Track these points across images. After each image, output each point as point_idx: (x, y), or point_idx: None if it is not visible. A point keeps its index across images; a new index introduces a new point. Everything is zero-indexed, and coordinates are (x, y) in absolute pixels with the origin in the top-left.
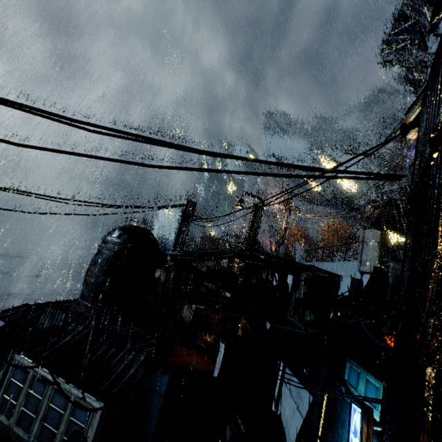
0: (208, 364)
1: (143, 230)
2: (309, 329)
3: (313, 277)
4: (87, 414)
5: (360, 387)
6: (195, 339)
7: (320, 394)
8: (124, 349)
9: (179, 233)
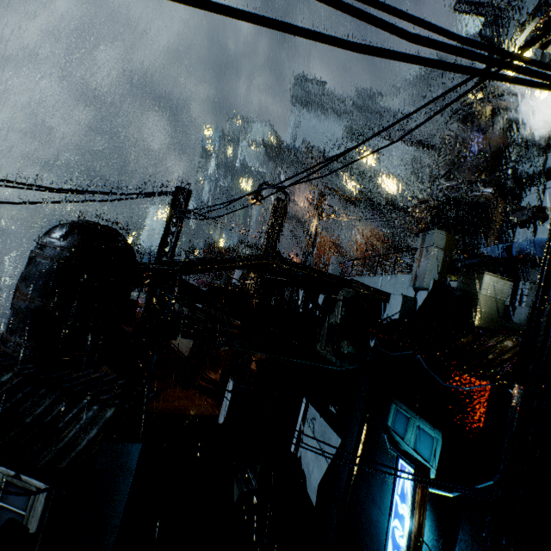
0: (212, 407)
1: (107, 229)
2: (345, 364)
3: (356, 296)
4: (25, 497)
5: (408, 436)
6: (195, 377)
7: (352, 439)
8: (80, 403)
9: (166, 236)
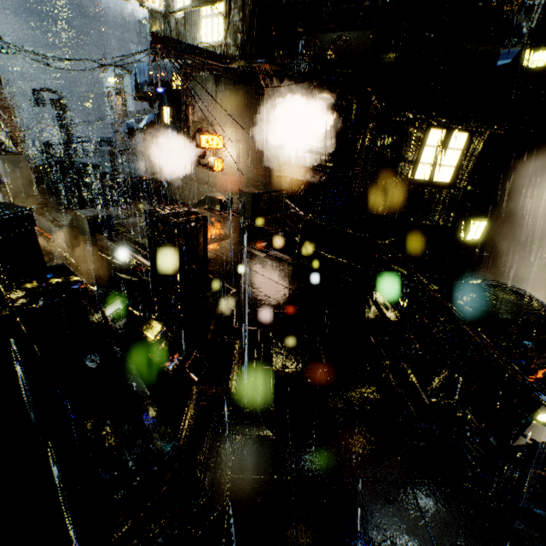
0: None
1: None
2: None
3: None
4: None
5: None
6: None
7: None
8: None
9: None
